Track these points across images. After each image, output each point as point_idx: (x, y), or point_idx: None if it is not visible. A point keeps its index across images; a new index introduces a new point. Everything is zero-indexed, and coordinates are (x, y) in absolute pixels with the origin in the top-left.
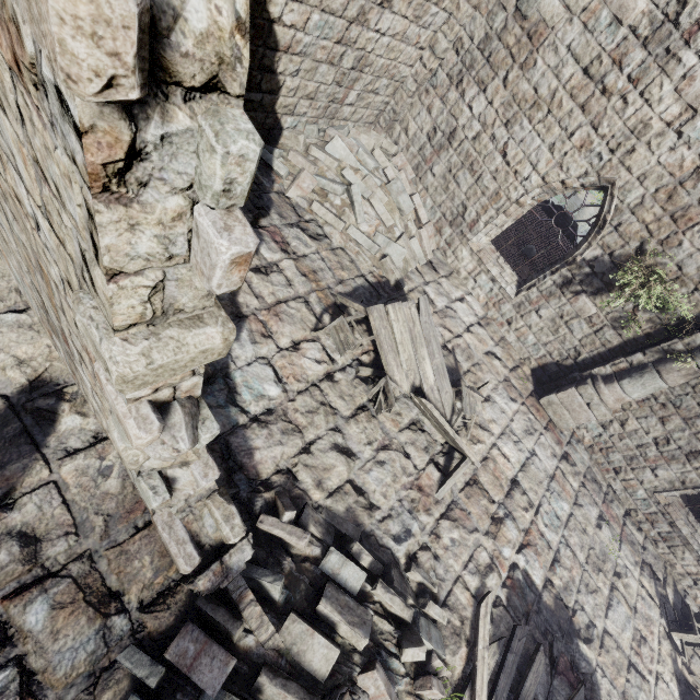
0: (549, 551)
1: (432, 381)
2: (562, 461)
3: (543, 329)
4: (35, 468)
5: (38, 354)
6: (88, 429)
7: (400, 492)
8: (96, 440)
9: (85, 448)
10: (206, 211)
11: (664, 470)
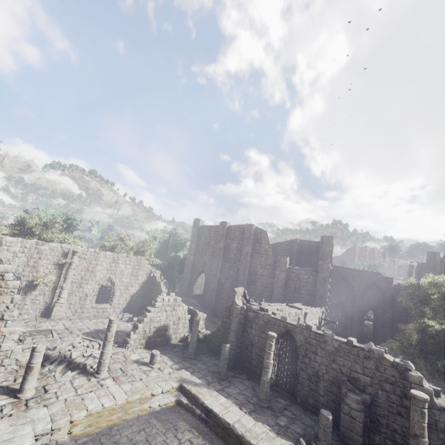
0: (86, 328)
1: (25, 330)
2: (71, 320)
3: (32, 306)
4: None
5: None
6: None
7: (48, 343)
8: None
9: None
10: (15, 295)
11: (87, 302)
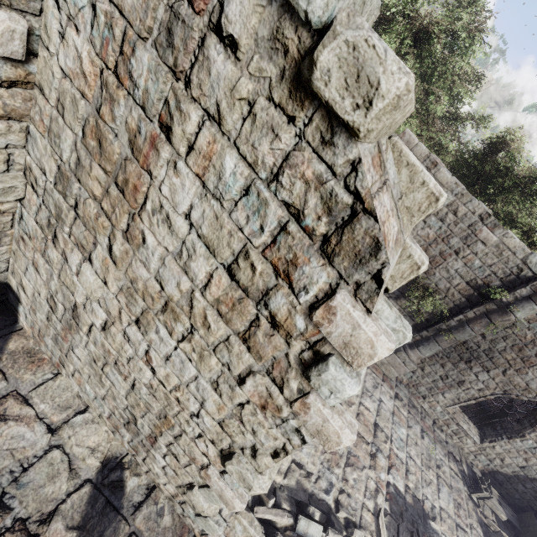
0: (403, 466)
1: None
2: (396, 399)
3: None
4: (121, 527)
5: (102, 440)
6: (143, 485)
7: (321, 457)
8: (150, 491)
9: (146, 500)
10: None
11: (448, 393)
